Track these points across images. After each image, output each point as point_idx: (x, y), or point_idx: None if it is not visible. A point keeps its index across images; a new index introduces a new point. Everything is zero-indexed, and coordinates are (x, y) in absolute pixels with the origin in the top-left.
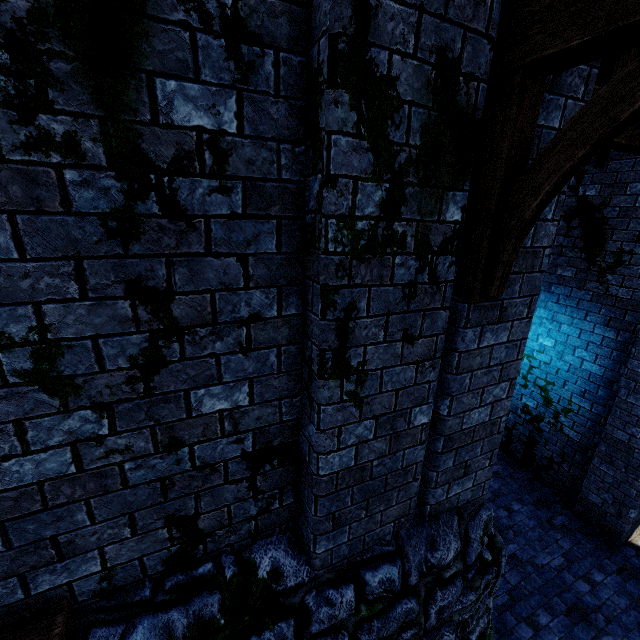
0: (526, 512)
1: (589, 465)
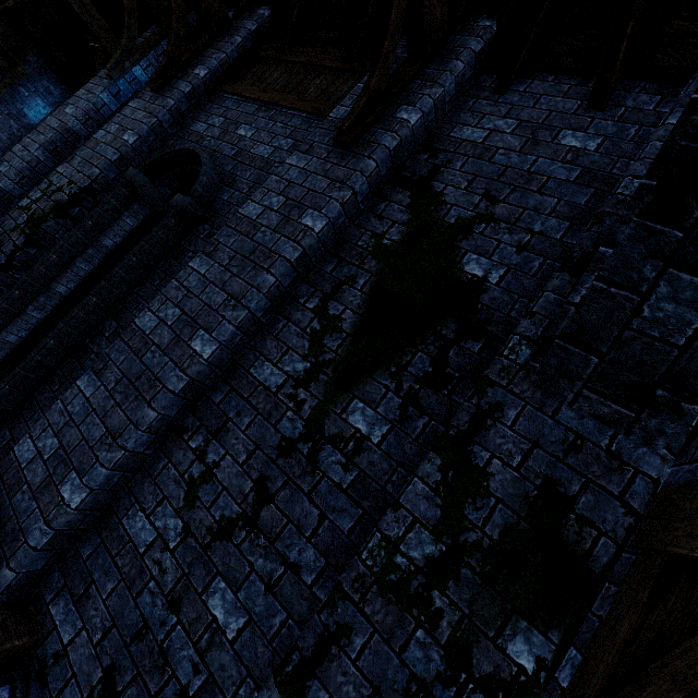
0: None
1: None
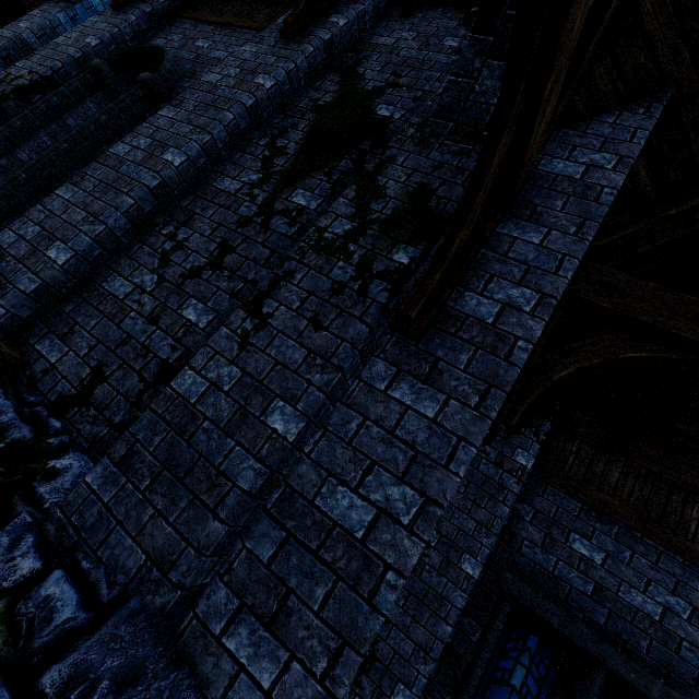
0: None
1: None
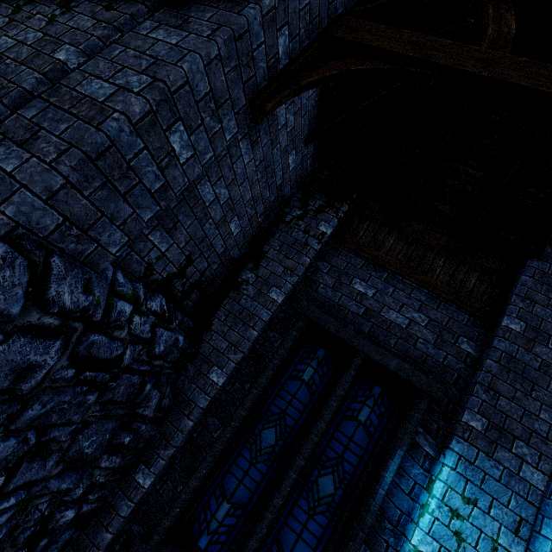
0: None
1: None
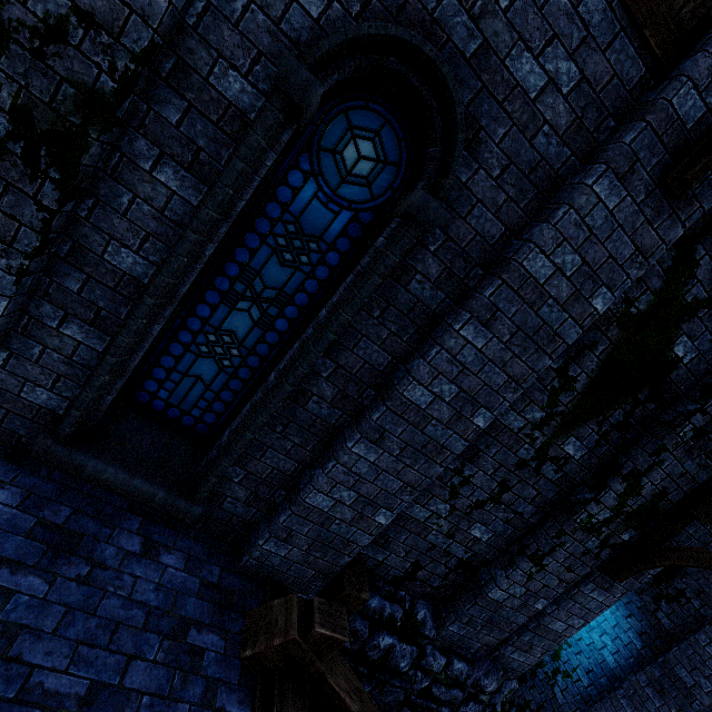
0: None
1: None
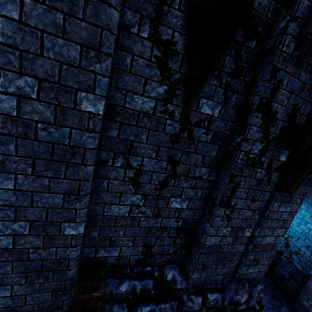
0: (267, 299)
1: (304, 284)
